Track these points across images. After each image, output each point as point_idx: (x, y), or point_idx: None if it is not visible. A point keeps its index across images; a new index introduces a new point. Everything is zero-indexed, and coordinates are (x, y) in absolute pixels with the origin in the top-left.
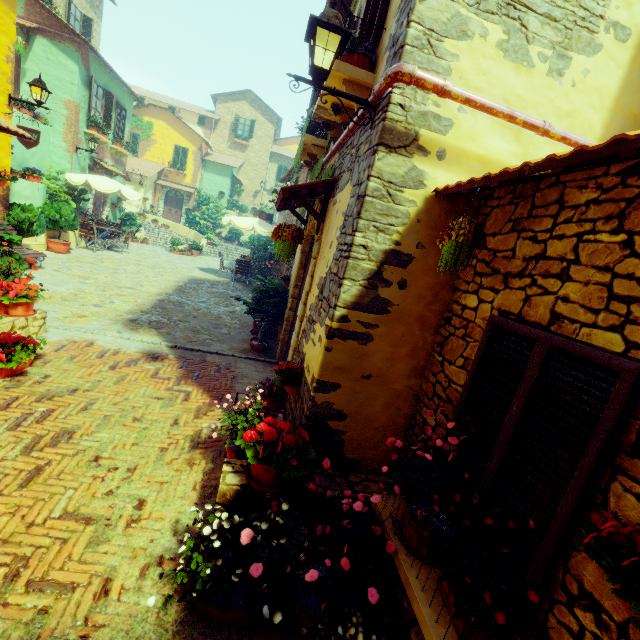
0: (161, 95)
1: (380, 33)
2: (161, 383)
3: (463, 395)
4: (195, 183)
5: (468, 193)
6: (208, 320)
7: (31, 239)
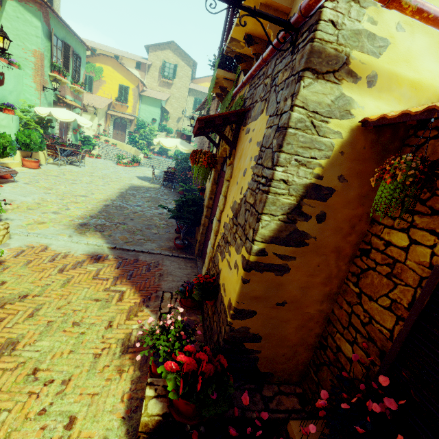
0: (108, 47)
1: None
2: (100, 284)
3: (396, 347)
4: (135, 112)
5: (400, 123)
6: (142, 221)
7: (9, 158)
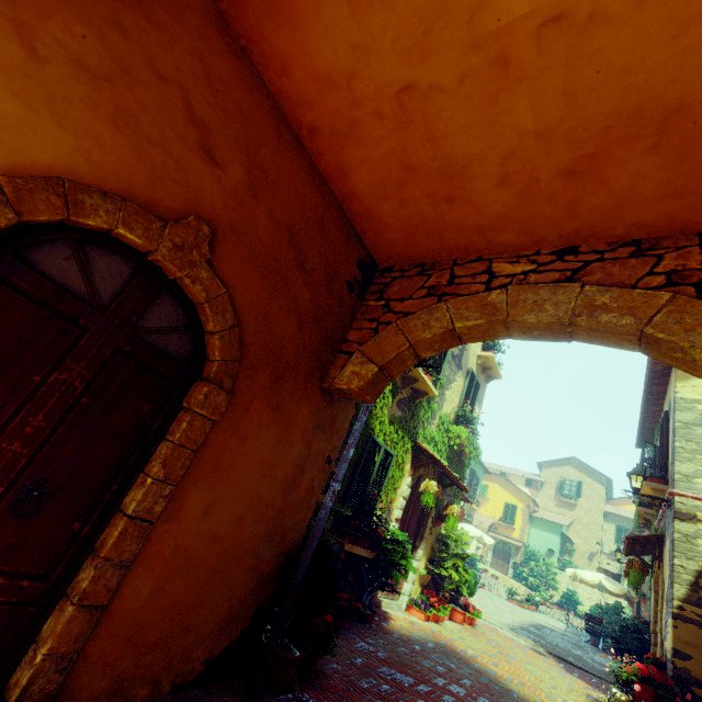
0: (493, 464)
1: (667, 468)
2: (551, 665)
3: None
4: (522, 537)
5: None
6: (570, 653)
7: None
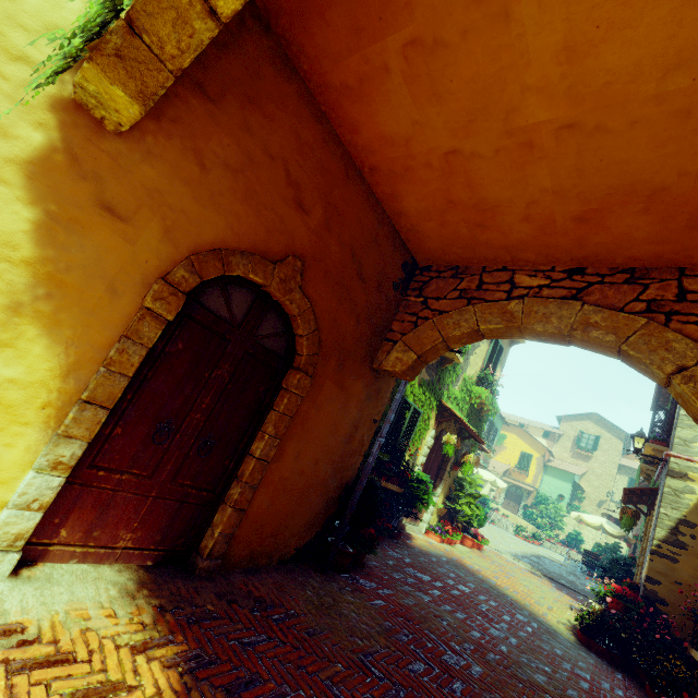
0: (513, 415)
1: (670, 432)
2: (544, 583)
3: None
4: (535, 483)
5: None
6: (563, 578)
7: None
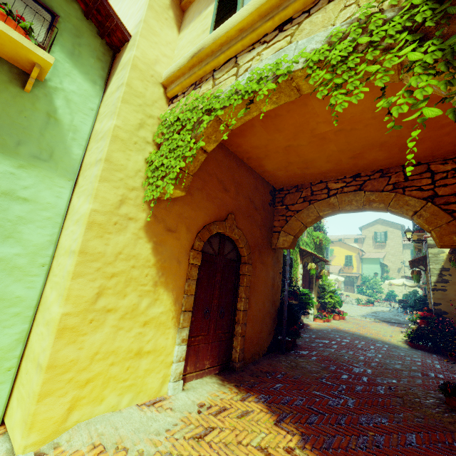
0: (333, 235)
1: None
2: (383, 325)
3: None
4: (359, 271)
5: None
6: (392, 319)
7: None
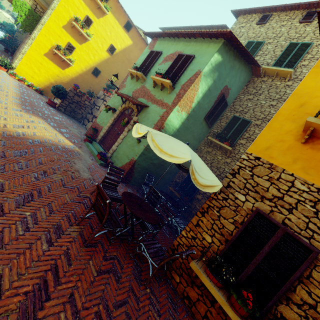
0: None
1: None
2: None
3: None
4: None
5: None
6: None
7: None
